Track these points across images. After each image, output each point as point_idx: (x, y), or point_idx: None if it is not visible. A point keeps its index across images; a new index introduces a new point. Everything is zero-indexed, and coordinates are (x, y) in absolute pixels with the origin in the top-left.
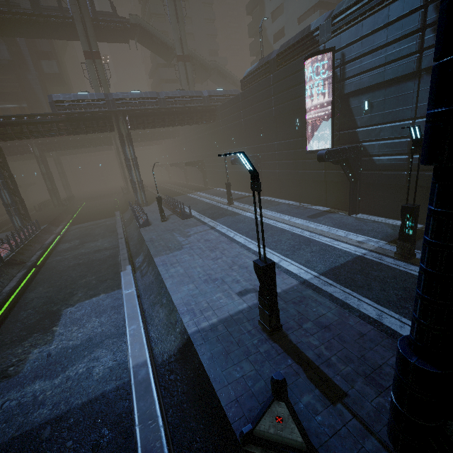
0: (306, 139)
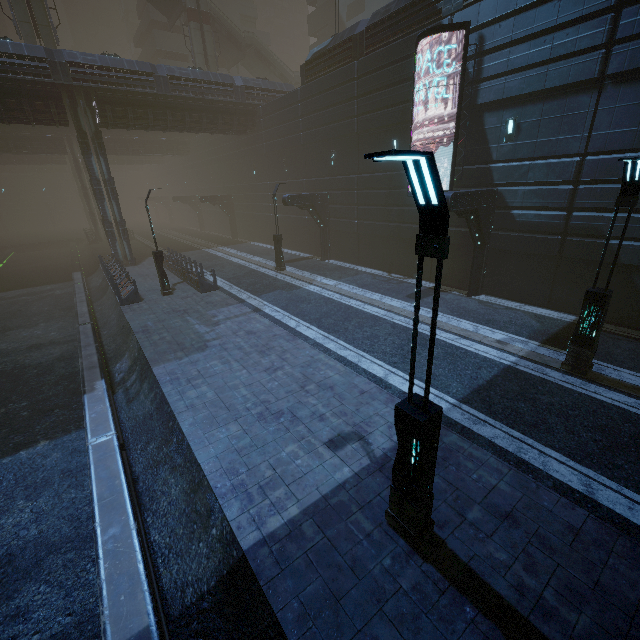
0: None
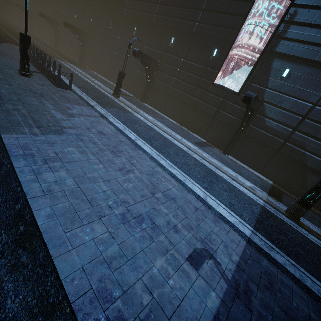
0: (218, 72)
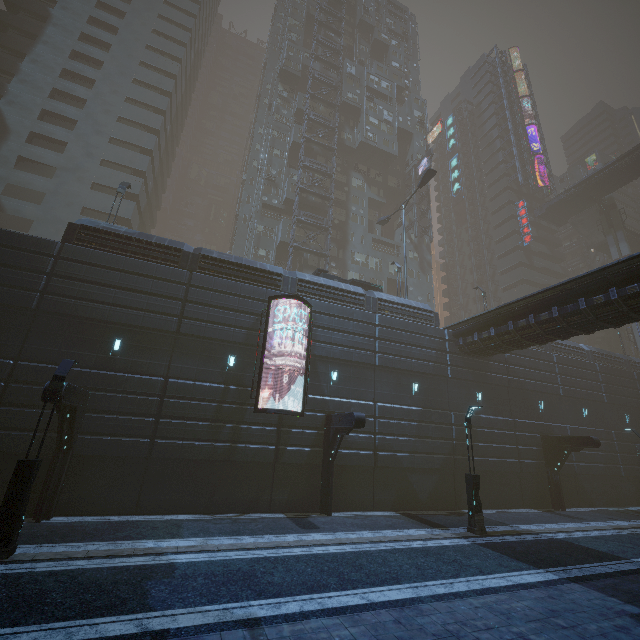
0: (259, 390)
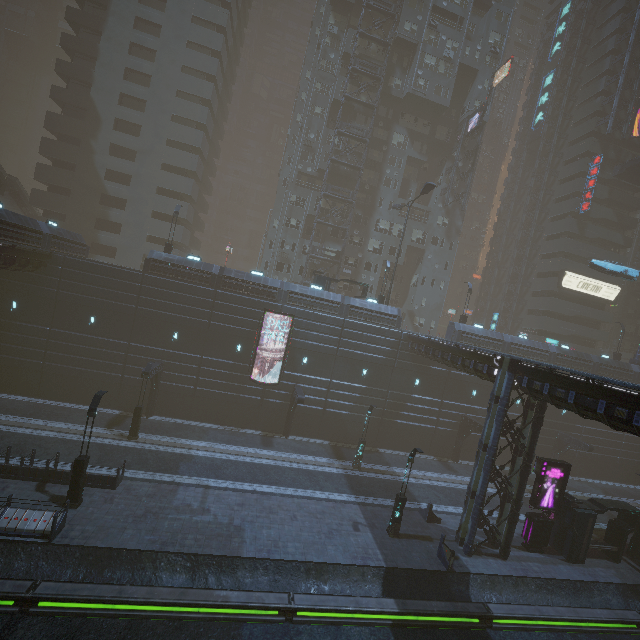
0: (253, 368)
